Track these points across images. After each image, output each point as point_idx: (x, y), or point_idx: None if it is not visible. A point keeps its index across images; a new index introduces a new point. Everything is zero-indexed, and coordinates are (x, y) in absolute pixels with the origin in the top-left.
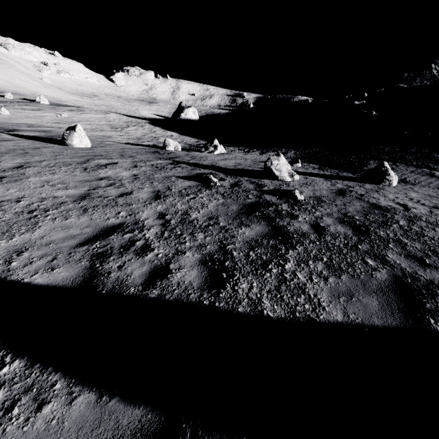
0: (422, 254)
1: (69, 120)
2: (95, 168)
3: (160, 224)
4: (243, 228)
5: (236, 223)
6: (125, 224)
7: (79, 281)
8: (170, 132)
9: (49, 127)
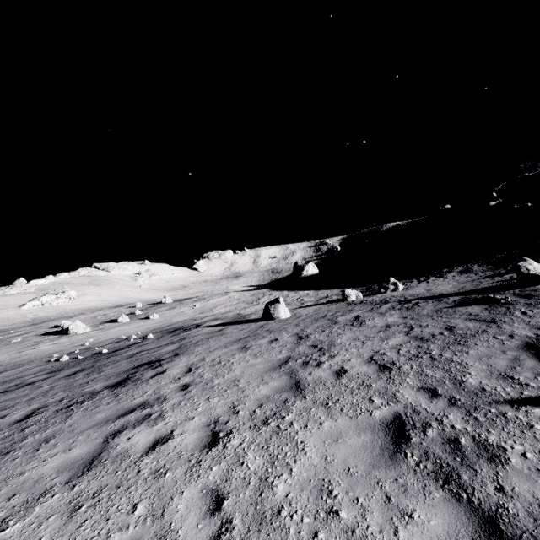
0: None
1: (206, 308)
2: (356, 322)
3: None
4: None
5: None
6: (531, 342)
7: None
8: (302, 292)
9: (206, 316)
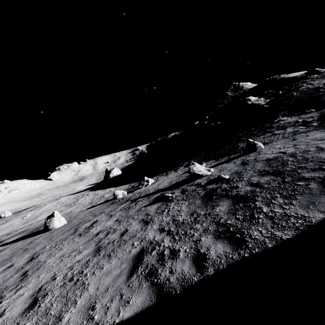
0: (318, 166)
1: (33, 216)
2: (86, 230)
3: (166, 234)
4: (217, 208)
5: (209, 208)
6: (145, 247)
7: (154, 297)
8: (108, 189)
9: (22, 228)
